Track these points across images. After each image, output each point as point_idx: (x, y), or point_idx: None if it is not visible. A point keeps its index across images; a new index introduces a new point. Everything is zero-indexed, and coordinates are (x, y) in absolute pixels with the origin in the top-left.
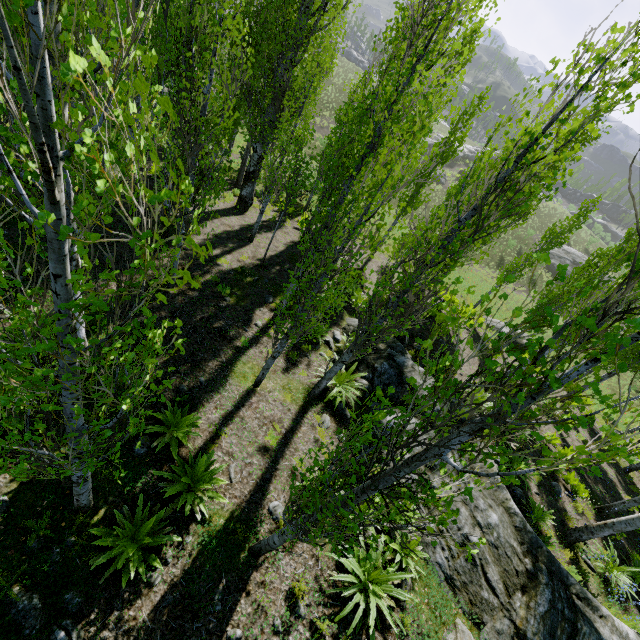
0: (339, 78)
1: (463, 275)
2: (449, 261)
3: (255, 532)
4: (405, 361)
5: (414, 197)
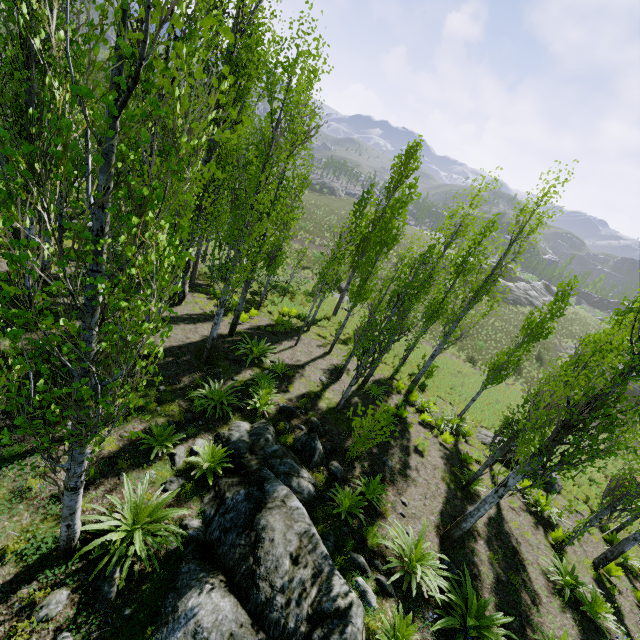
0: (342, 209)
1: (461, 379)
2: (164, 306)
3: None
4: (277, 489)
5: (362, 287)
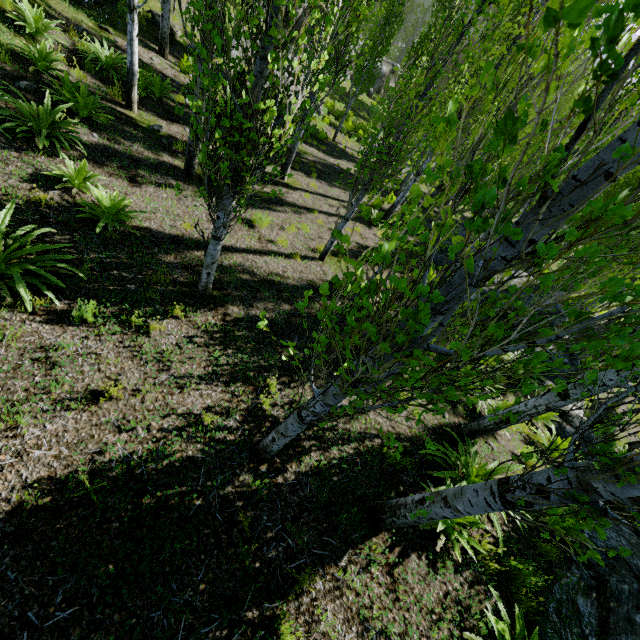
0: None
1: None
2: None
3: (619, 410)
4: None
5: None
